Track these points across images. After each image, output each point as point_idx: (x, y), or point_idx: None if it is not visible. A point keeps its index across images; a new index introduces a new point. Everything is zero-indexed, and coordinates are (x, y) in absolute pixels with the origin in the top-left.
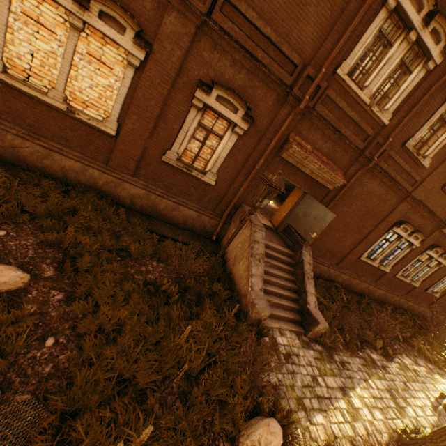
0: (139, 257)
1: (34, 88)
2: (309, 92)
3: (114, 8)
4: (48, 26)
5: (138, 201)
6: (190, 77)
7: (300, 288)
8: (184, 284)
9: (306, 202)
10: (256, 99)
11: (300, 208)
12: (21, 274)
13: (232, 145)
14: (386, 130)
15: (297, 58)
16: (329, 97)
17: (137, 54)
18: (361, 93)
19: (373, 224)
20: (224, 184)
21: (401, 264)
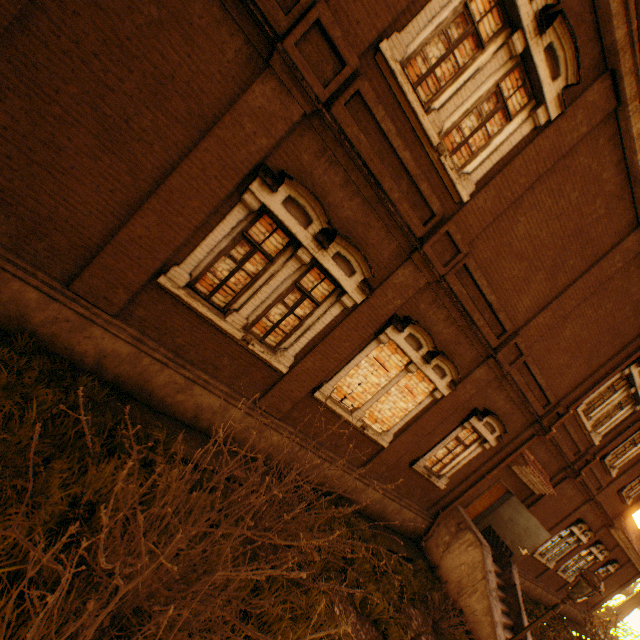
0: (405, 606)
1: (344, 407)
2: (555, 425)
3: (448, 364)
4: (386, 366)
5: (371, 506)
6: (469, 404)
7: (517, 624)
8: None
9: (513, 505)
10: (509, 421)
11: (504, 510)
12: None
13: (474, 454)
14: (593, 448)
15: (553, 398)
16: (562, 423)
17: (444, 391)
18: (587, 423)
19: (554, 520)
20: (449, 485)
21: (565, 559)
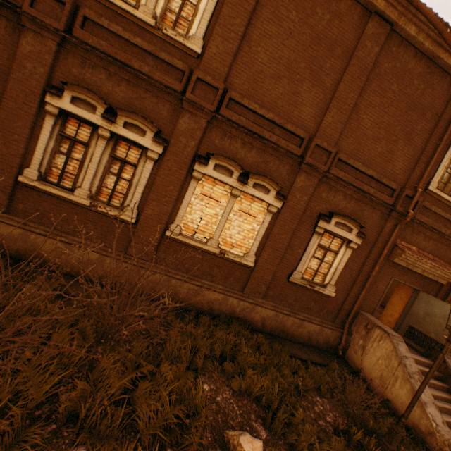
0: (305, 393)
1: (197, 240)
2: (410, 207)
3: (264, 179)
4: (215, 198)
5: (268, 323)
6: (312, 212)
7: None
8: (367, 426)
9: (423, 300)
10: (364, 218)
11: (417, 307)
12: (260, 442)
13: (347, 257)
14: None
15: (394, 184)
16: (424, 206)
17: (276, 204)
18: None
19: None
20: (341, 293)
21: None
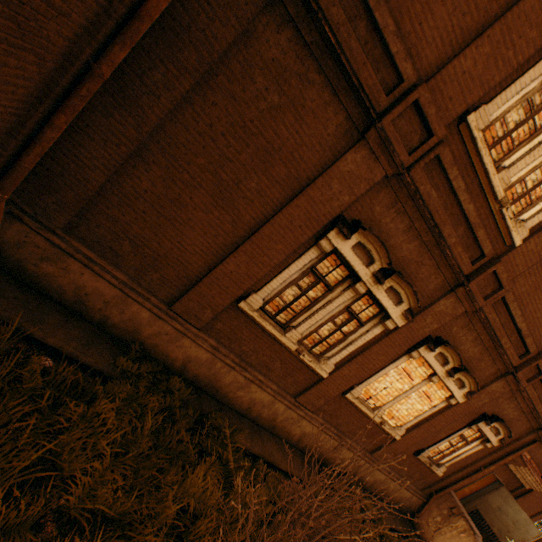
0: None
1: (367, 405)
2: None
3: (469, 378)
4: (411, 375)
5: (376, 484)
6: (479, 409)
7: None
8: None
9: (502, 495)
10: (514, 425)
11: (493, 498)
12: None
13: (474, 450)
14: None
15: None
16: None
17: (459, 399)
18: None
19: (537, 509)
20: (445, 472)
21: (539, 541)
